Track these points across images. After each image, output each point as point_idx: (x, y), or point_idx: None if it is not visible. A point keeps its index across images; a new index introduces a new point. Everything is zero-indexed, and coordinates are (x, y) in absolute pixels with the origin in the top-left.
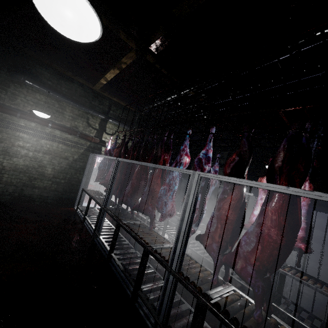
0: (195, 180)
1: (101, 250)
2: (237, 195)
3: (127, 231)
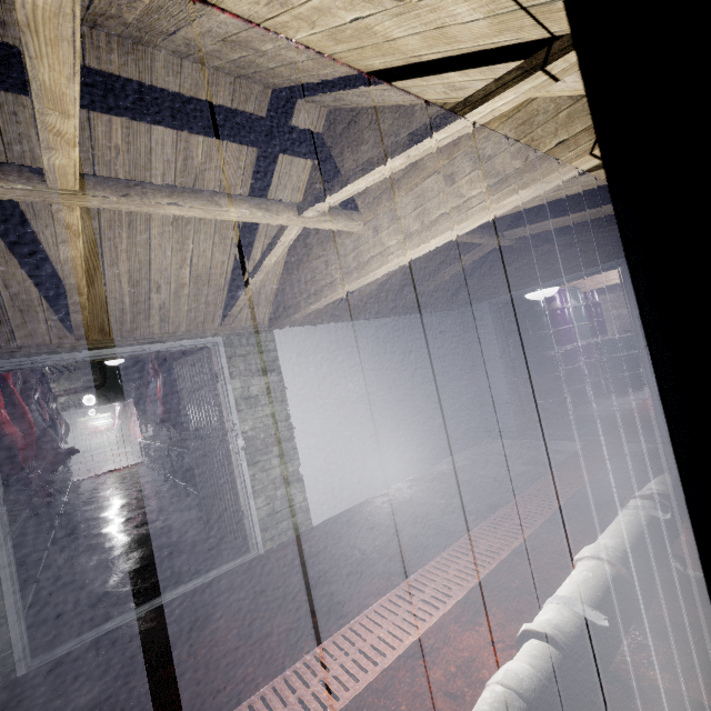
0: None
1: None
2: None
3: None
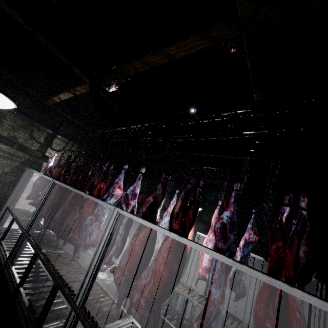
0: (114, 215)
1: (9, 284)
2: (147, 232)
3: (43, 262)
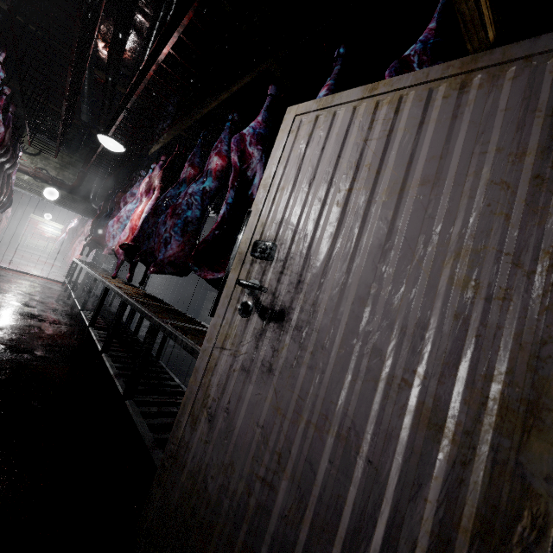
0: None
1: None
2: None
3: None
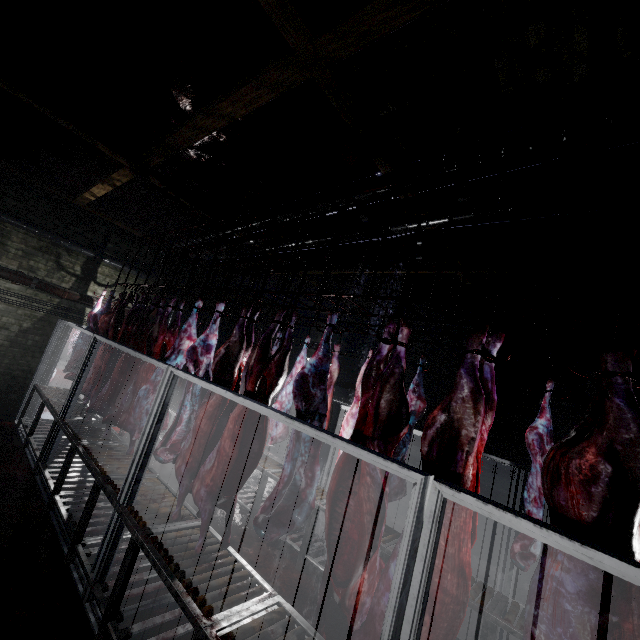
0: (166, 378)
1: (42, 494)
2: (217, 400)
3: (81, 457)
